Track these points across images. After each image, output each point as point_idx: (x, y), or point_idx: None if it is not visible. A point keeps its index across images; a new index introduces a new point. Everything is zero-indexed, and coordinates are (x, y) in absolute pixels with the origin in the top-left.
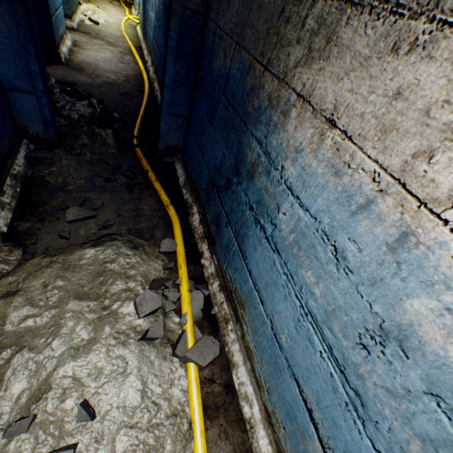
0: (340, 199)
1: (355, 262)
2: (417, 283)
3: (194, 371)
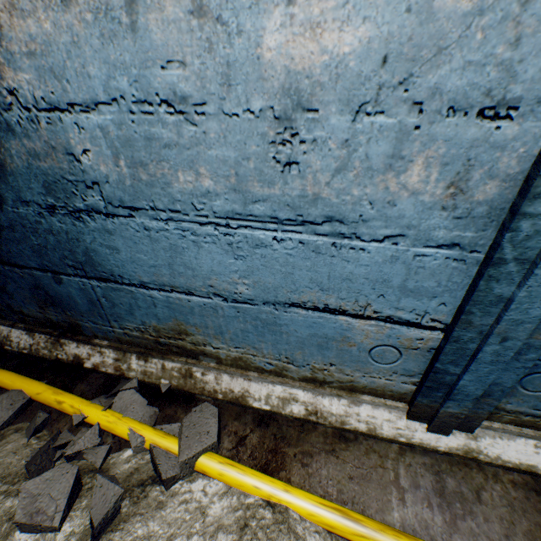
0: (105, 29)
1: (195, 85)
2: (250, 16)
3: (213, 461)
